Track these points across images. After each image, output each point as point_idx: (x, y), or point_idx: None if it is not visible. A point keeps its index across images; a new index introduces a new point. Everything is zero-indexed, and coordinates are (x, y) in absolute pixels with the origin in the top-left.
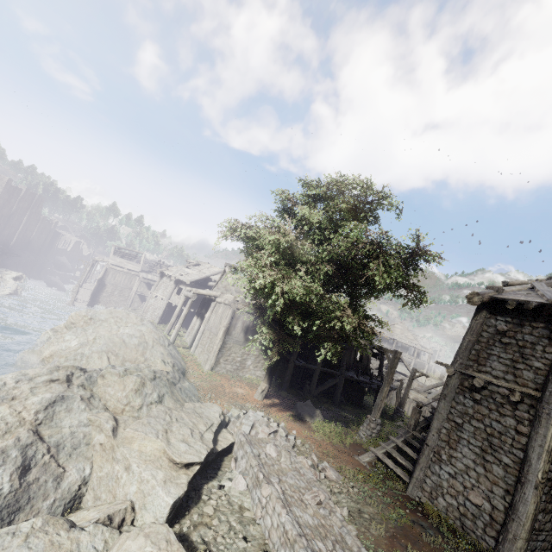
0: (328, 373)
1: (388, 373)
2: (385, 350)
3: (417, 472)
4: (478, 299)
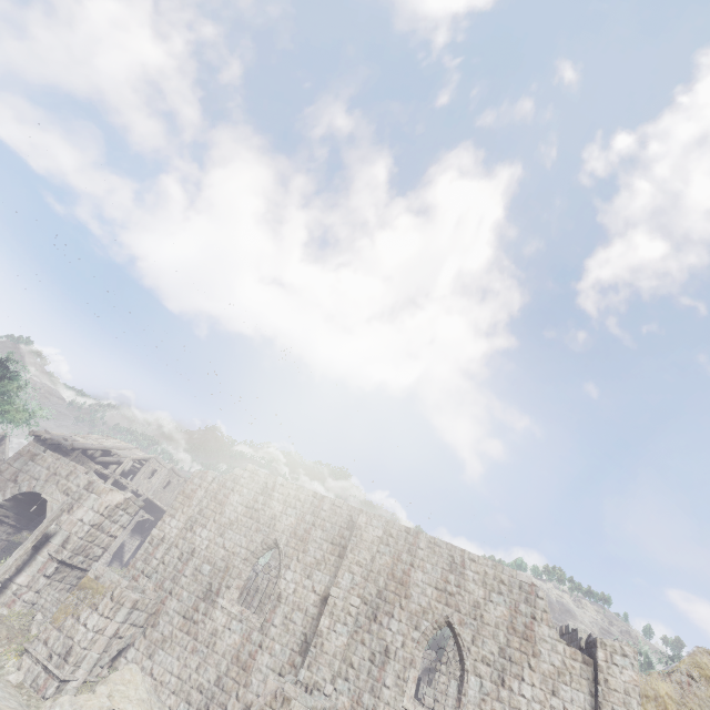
0: None
1: None
2: None
3: None
4: (33, 433)
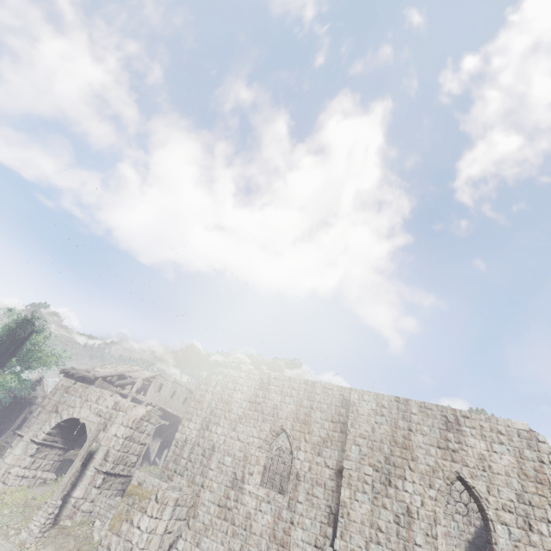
0: (2, 424)
1: (28, 407)
2: (32, 397)
3: (12, 439)
4: (62, 371)
